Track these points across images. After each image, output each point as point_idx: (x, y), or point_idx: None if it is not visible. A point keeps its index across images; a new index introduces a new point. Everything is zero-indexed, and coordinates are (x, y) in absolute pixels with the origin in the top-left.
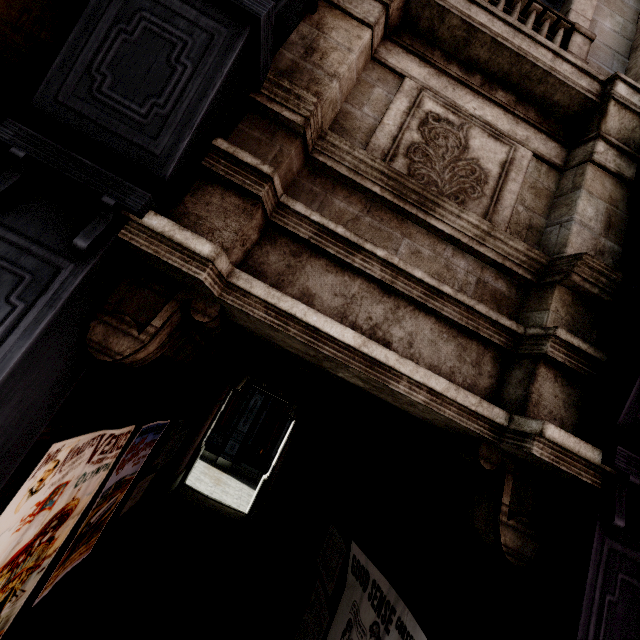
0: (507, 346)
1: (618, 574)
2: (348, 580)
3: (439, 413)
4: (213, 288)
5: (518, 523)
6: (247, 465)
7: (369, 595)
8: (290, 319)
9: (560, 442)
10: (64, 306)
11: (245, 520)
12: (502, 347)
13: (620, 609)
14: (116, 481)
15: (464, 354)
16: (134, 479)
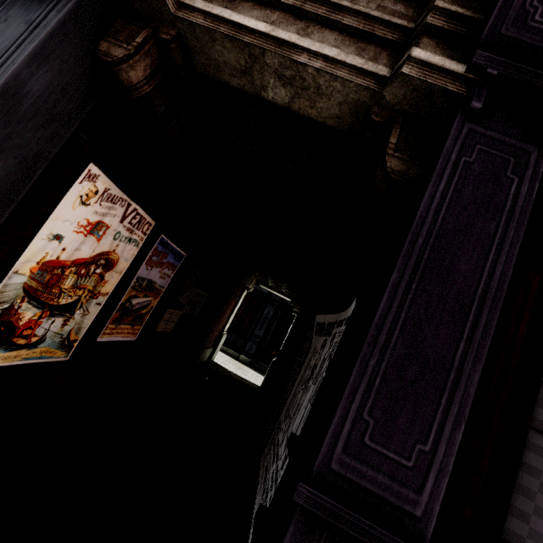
0: (399, 40)
1: (476, 146)
2: (313, 342)
3: (333, 76)
4: (168, 2)
5: (403, 155)
6: (263, 362)
7: (323, 333)
8: (221, 23)
9: (425, 59)
10: (79, 3)
11: (258, 389)
12: (396, 43)
13: (476, 167)
14: (148, 279)
15: (363, 53)
16: (164, 298)
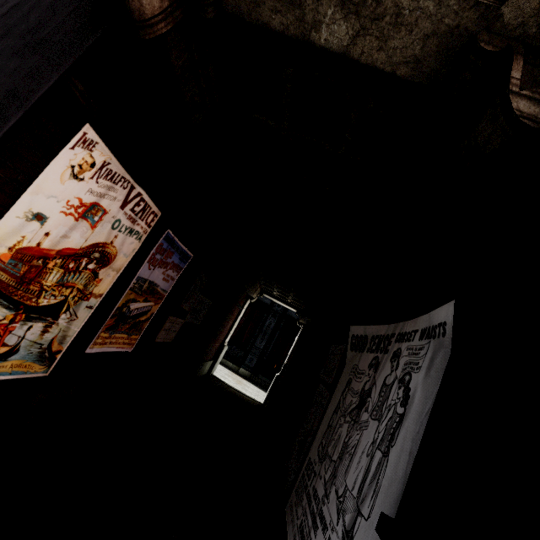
0: None
1: None
2: (347, 359)
3: None
4: None
5: (534, 94)
6: (263, 377)
7: (367, 349)
8: None
9: None
10: None
11: (261, 407)
12: None
13: None
14: (149, 280)
15: None
16: (166, 304)
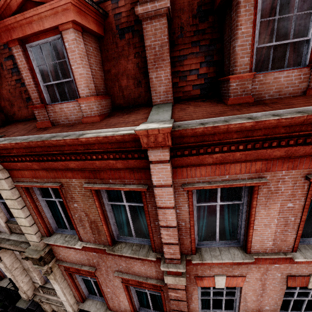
0: None
1: None
2: None
3: None
4: None
5: None
6: None
7: None
8: None
9: None
10: None
11: None
12: None
13: None
14: None
15: None
16: None
